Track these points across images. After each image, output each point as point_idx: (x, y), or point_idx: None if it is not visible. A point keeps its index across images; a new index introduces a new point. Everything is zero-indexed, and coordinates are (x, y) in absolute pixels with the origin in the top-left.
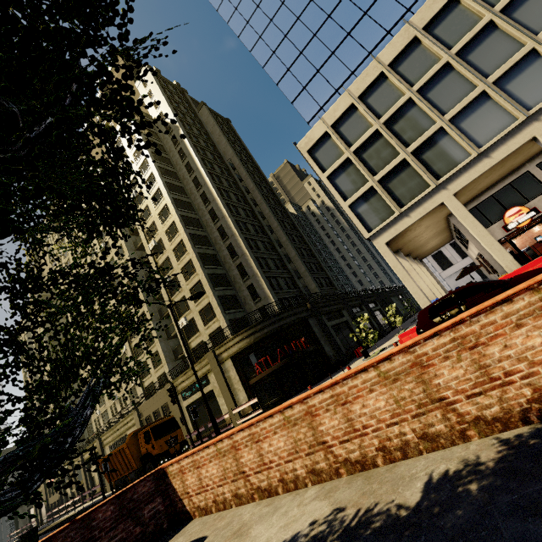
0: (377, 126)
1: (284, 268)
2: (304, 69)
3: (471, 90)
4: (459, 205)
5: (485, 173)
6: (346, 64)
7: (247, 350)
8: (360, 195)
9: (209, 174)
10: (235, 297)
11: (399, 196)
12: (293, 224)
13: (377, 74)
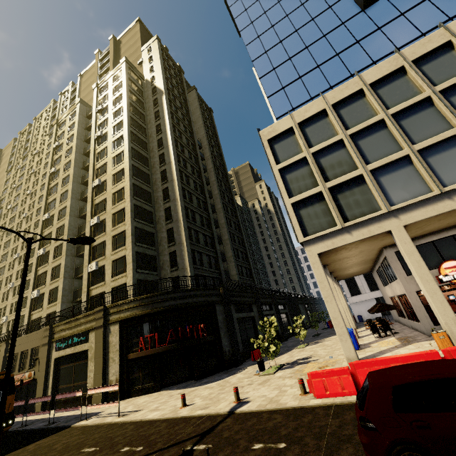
0: (343, 136)
1: (213, 246)
2: (288, 72)
3: (447, 129)
4: (407, 238)
5: (443, 214)
6: (328, 79)
7: (140, 318)
8: (306, 196)
9: (175, 140)
10: (155, 259)
11: (345, 210)
12: (235, 212)
13: (356, 90)
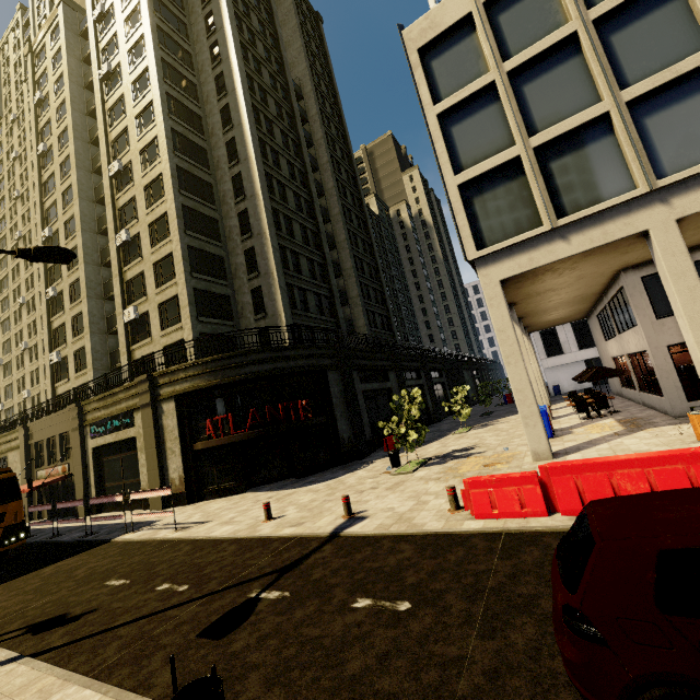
0: (578, 24)
1: (326, 280)
2: None
3: None
4: (680, 245)
5: None
6: None
7: (206, 392)
8: (489, 168)
9: (248, 77)
10: (228, 300)
11: (563, 194)
12: (365, 222)
13: None
